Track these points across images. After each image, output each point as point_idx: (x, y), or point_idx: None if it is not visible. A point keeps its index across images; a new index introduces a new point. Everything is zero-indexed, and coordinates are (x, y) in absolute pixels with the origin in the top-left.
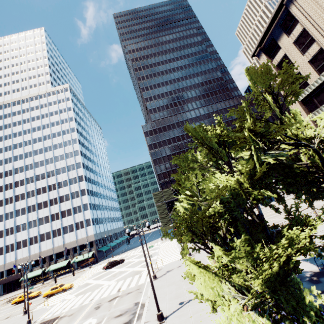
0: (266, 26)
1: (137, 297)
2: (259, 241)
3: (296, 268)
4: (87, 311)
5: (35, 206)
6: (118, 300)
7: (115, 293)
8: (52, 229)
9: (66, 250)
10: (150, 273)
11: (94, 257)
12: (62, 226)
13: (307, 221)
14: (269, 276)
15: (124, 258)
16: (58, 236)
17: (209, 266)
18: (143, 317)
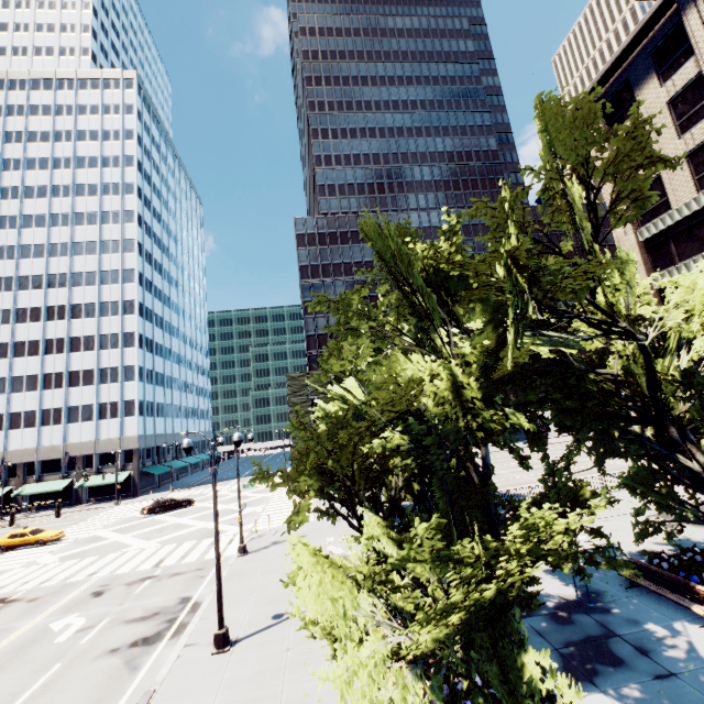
0: (622, 45)
1: (191, 586)
2: (467, 524)
3: (529, 595)
4: (73, 596)
5: (8, 348)
6: (149, 585)
7: (147, 568)
8: (43, 406)
9: (68, 458)
10: (218, 545)
11: (130, 485)
12: (66, 404)
13: (581, 498)
14: (464, 605)
15: (196, 499)
16: (54, 425)
17: (339, 559)
18: (187, 632)
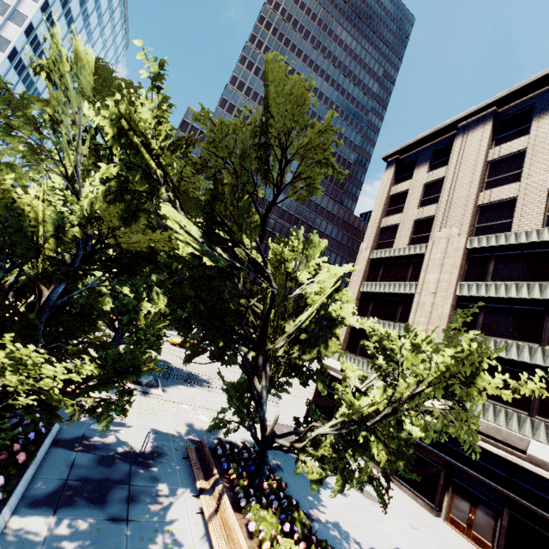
0: (425, 134)
1: None
2: None
3: None
4: None
5: None
6: None
7: None
8: None
9: None
10: None
11: None
12: None
13: (139, 368)
14: None
15: None
16: None
17: None
18: None
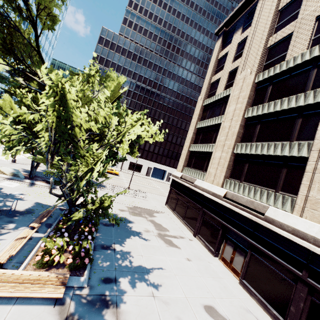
0: (240, 4)
1: None
2: None
3: None
4: None
5: None
6: None
7: None
8: None
9: None
10: None
11: None
12: None
13: None
14: None
15: None
16: None
17: None
18: None
